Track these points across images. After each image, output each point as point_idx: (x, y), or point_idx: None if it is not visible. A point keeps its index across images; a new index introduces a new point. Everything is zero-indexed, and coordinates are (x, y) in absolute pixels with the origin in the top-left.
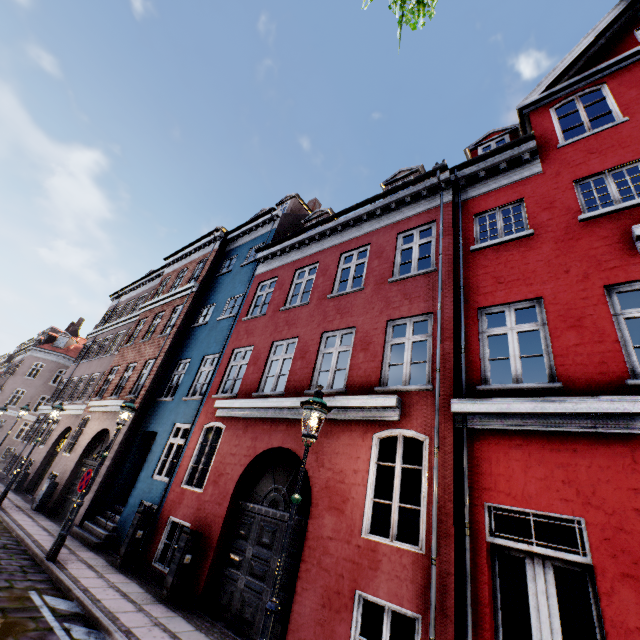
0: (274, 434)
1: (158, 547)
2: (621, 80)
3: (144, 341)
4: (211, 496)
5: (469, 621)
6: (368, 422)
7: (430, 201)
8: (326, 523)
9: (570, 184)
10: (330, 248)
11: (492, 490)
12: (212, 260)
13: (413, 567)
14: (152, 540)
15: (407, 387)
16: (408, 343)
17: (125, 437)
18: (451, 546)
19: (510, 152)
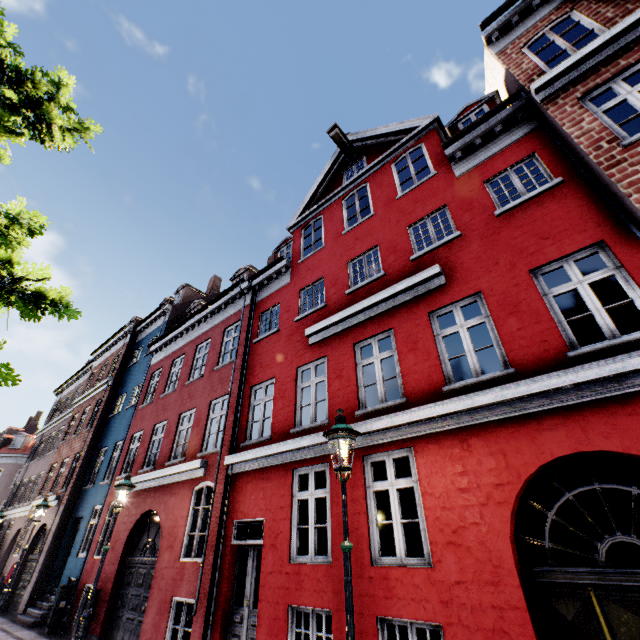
0: (147, 501)
1: (77, 610)
2: (328, 214)
3: (75, 436)
4: (110, 559)
5: (214, 594)
6: (192, 480)
7: (241, 303)
8: (165, 558)
9: (298, 293)
10: (192, 341)
11: (237, 511)
12: (124, 353)
13: (197, 572)
14: (73, 606)
15: (210, 451)
16: (218, 417)
17: (58, 527)
18: (213, 552)
19: (276, 267)
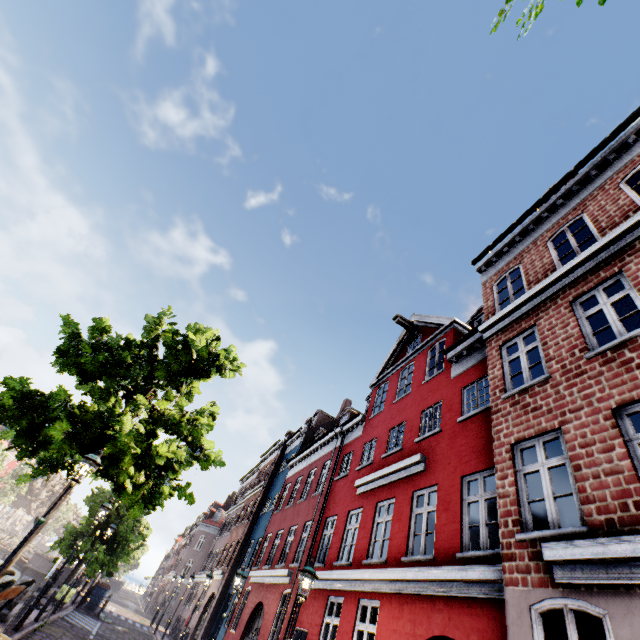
0: (262, 593)
1: None
2: (391, 381)
3: (240, 524)
4: (236, 634)
5: None
6: (283, 585)
7: (335, 443)
8: None
9: (363, 445)
10: (308, 465)
11: (298, 619)
12: (276, 462)
13: None
14: None
15: (295, 564)
16: (306, 537)
17: (219, 597)
18: None
19: (356, 419)
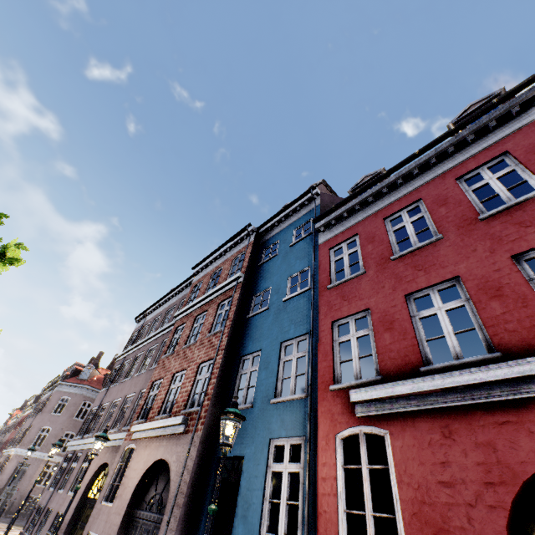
0: None
1: None
2: None
3: (189, 345)
4: None
5: None
6: None
7: None
8: None
9: None
10: (429, 182)
11: None
12: (251, 251)
13: None
14: None
15: None
16: None
17: (194, 469)
18: None
19: None
